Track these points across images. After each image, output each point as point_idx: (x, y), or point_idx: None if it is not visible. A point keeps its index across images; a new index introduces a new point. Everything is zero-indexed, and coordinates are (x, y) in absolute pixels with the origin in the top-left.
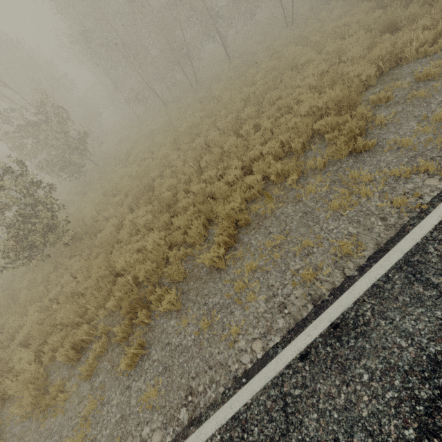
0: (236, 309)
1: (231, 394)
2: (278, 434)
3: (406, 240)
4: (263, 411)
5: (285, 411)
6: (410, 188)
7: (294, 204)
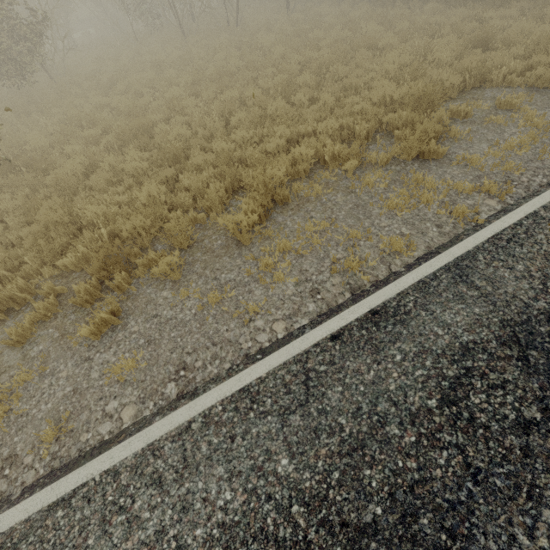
0: (257, 289)
1: (240, 369)
2: (295, 405)
3: (459, 247)
4: (280, 384)
5: (306, 385)
6: (470, 203)
7: (345, 194)
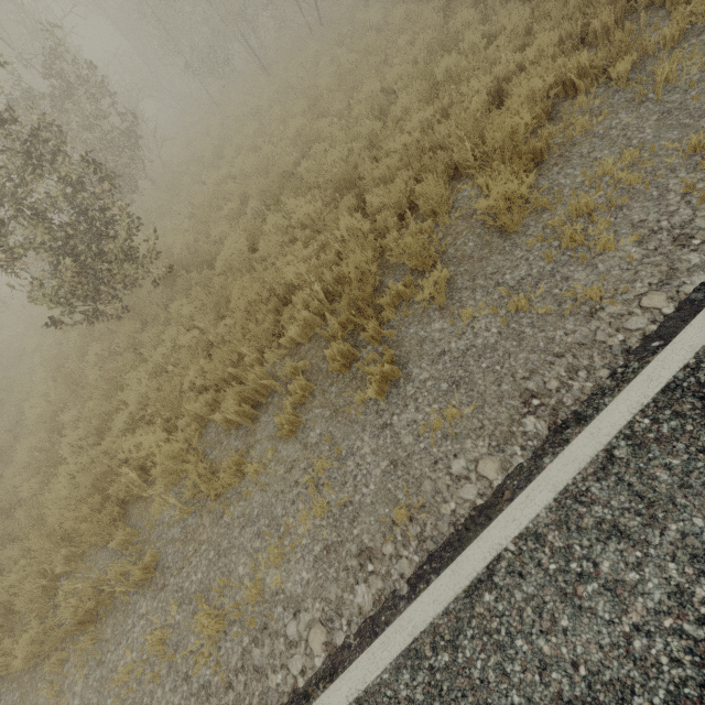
0: (575, 272)
1: (637, 367)
2: None
3: None
4: None
5: None
6: None
7: (633, 109)
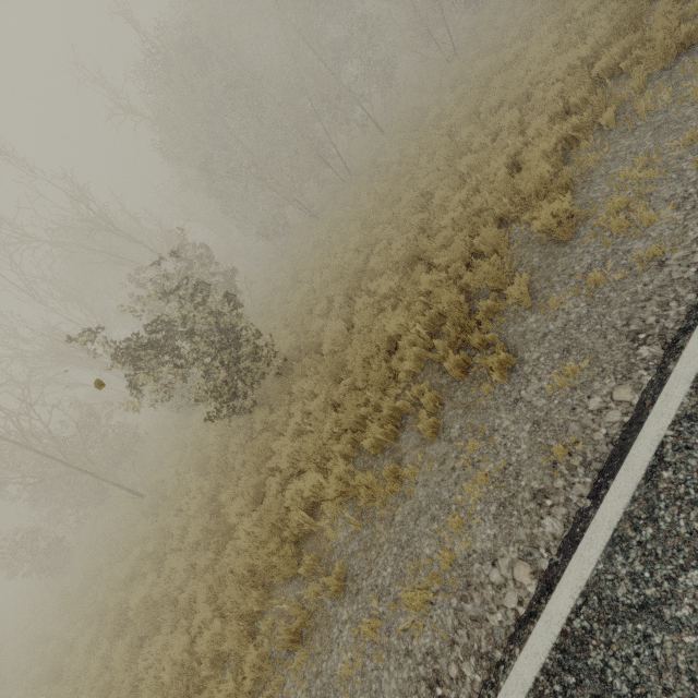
0: (632, 245)
1: None
2: None
3: None
4: None
5: None
6: None
7: (629, 135)
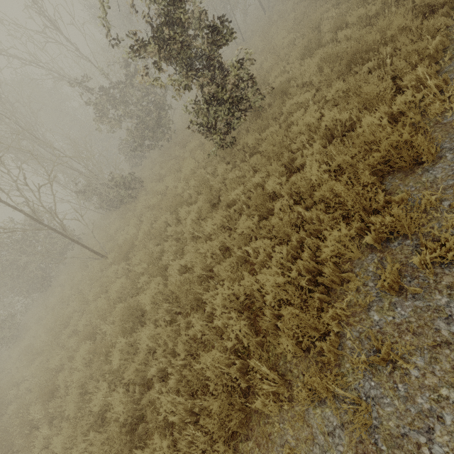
0: None
1: None
2: None
3: None
4: None
5: None
6: None
7: None
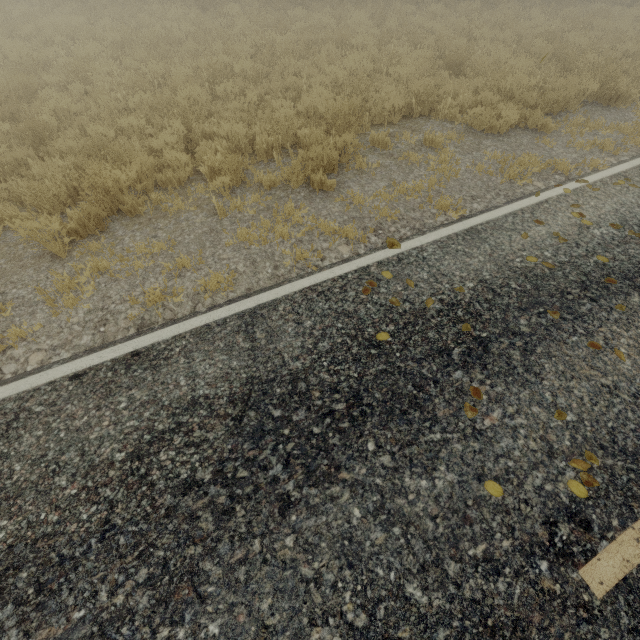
0: (42, 311)
1: None
2: None
3: (271, 293)
4: None
5: (9, 426)
6: (324, 247)
7: (209, 215)
